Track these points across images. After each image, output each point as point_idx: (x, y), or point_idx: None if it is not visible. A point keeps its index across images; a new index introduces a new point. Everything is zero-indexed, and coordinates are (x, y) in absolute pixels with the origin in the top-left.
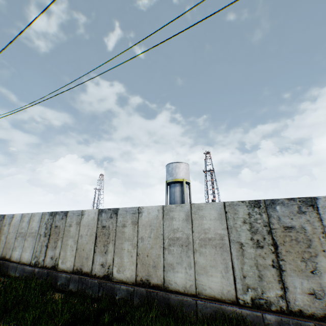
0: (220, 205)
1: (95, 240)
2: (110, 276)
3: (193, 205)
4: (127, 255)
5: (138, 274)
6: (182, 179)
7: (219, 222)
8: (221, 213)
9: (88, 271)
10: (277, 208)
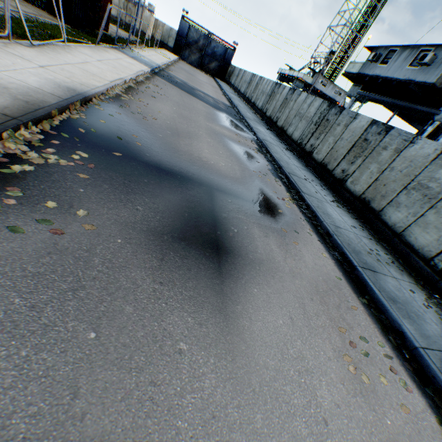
0: None
1: None
2: None
3: None
4: None
5: None
6: None
7: (118, 1)
8: None
9: None
10: (130, 5)
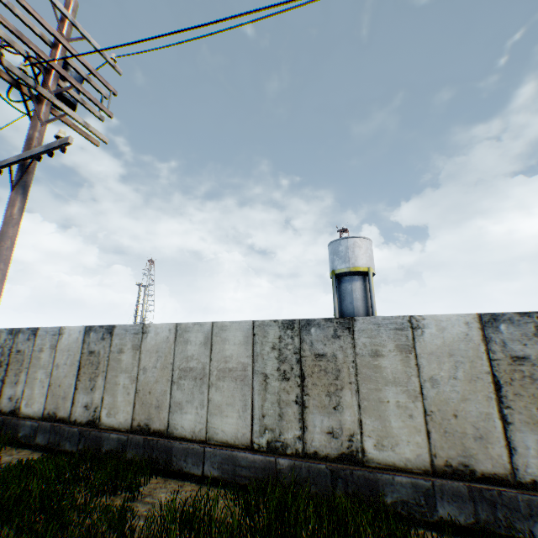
0: None
1: (496, 393)
2: None
3: None
4: None
5: None
6: (367, 267)
7: None
8: None
9: (501, 473)
10: None
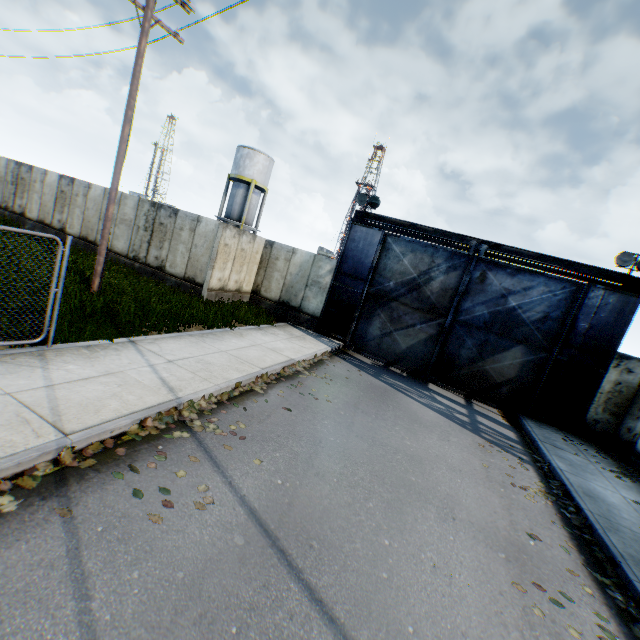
0: (138, 199)
1: (56, 201)
2: (65, 230)
3: (124, 194)
4: (77, 219)
5: (83, 233)
6: (251, 179)
7: (134, 211)
8: (137, 205)
9: (50, 224)
10: (162, 211)
